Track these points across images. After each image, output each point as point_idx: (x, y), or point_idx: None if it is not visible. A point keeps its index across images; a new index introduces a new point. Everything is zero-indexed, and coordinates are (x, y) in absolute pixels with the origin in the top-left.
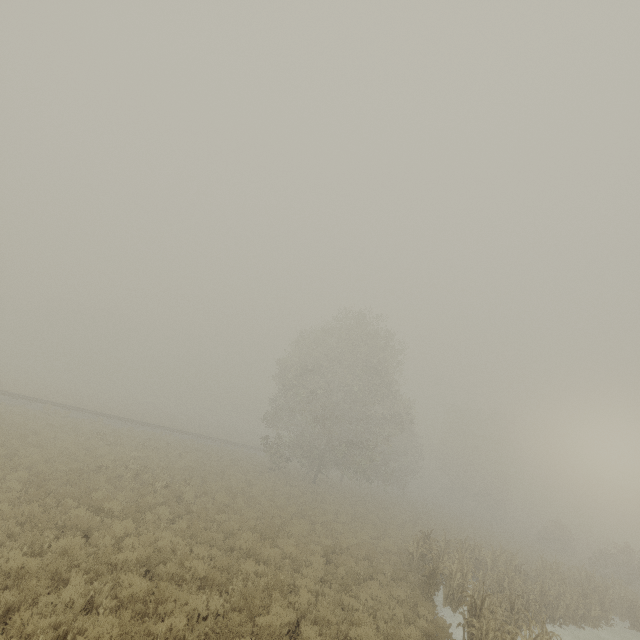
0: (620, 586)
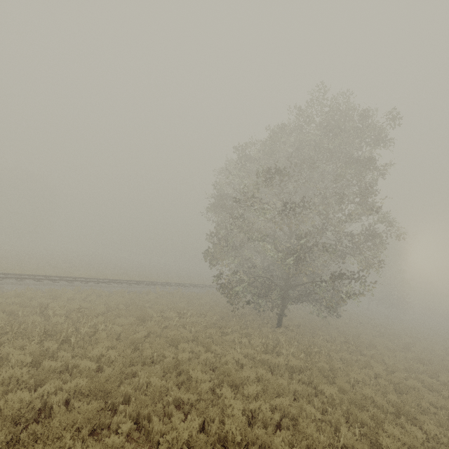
0: None
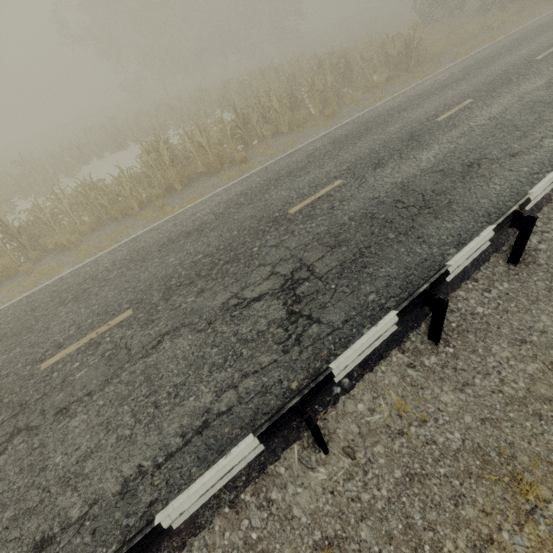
0: (289, 64)
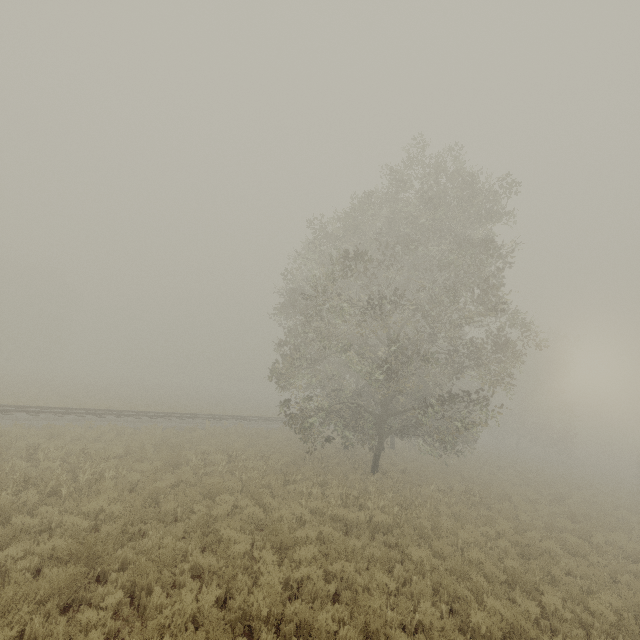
0: None
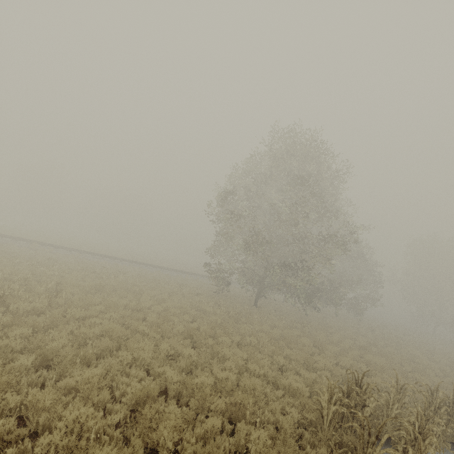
0: None
